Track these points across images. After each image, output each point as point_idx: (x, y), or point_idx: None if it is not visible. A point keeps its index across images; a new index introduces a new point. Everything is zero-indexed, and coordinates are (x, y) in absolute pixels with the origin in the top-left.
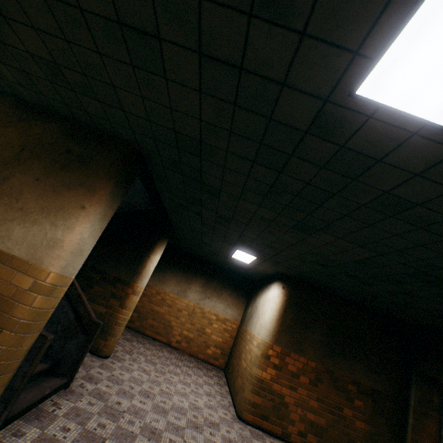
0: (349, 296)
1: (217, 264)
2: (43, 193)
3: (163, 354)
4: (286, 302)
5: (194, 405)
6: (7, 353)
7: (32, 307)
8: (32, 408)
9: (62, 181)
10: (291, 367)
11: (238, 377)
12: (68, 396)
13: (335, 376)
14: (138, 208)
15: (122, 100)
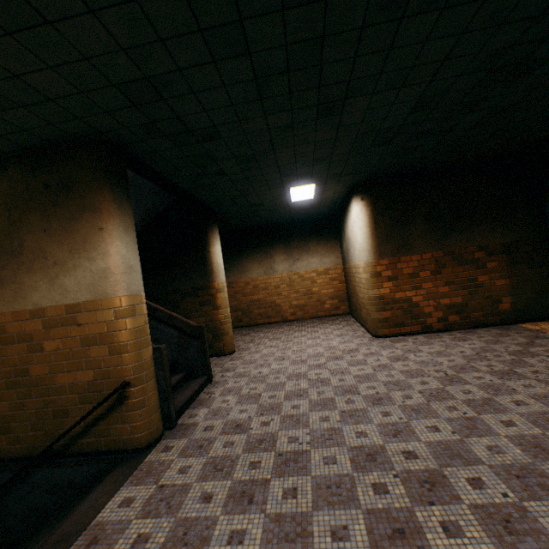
0: (440, 163)
1: (286, 223)
2: (60, 239)
3: (283, 329)
4: (372, 213)
5: (329, 348)
6: (137, 368)
7: (129, 330)
8: (193, 401)
9: (65, 217)
10: (406, 271)
11: (361, 309)
12: (216, 385)
13: (457, 254)
14: (160, 208)
15: (39, 88)
